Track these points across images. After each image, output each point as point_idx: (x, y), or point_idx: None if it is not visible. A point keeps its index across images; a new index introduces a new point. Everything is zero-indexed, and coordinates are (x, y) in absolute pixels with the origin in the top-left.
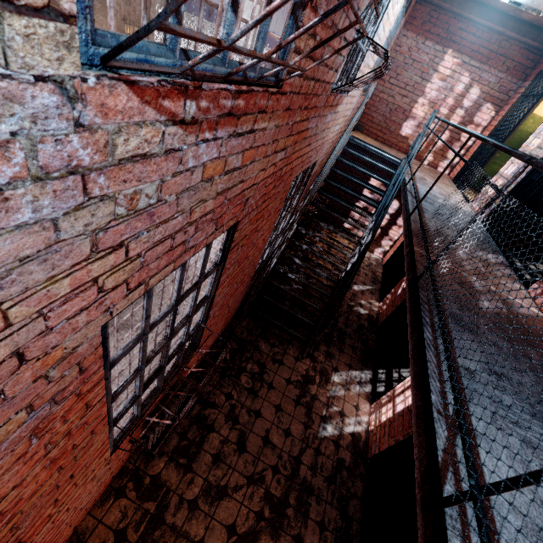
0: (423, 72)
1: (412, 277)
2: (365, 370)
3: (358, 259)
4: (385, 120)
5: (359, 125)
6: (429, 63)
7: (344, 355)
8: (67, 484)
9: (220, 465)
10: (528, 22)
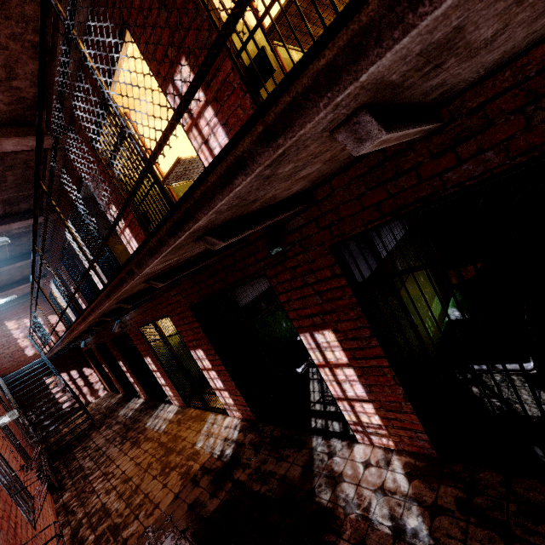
0: (5, 335)
1: (50, 349)
2: (131, 400)
3: (66, 385)
4: (14, 361)
5: (2, 377)
6: (2, 331)
7: (119, 410)
8: (17, 456)
9: (96, 457)
10: (23, 295)
